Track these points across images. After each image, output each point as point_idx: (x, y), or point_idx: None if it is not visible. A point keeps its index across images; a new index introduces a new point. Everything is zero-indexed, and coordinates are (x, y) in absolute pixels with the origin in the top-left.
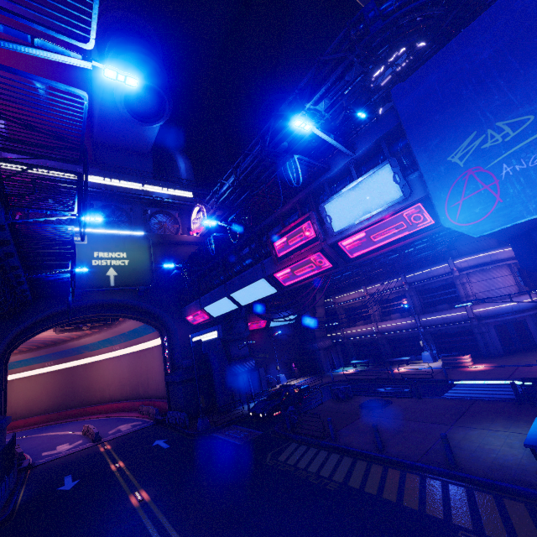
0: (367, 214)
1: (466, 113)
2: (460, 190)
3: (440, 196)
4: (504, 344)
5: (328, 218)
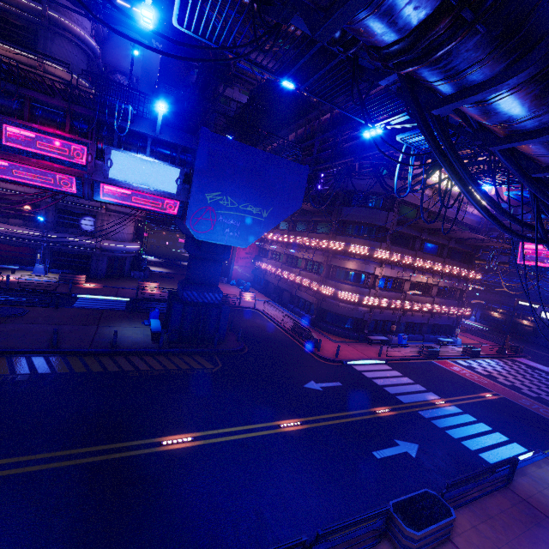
0: (147, 186)
1: (223, 181)
2: (202, 213)
3: (193, 209)
4: (108, 271)
5: (110, 162)
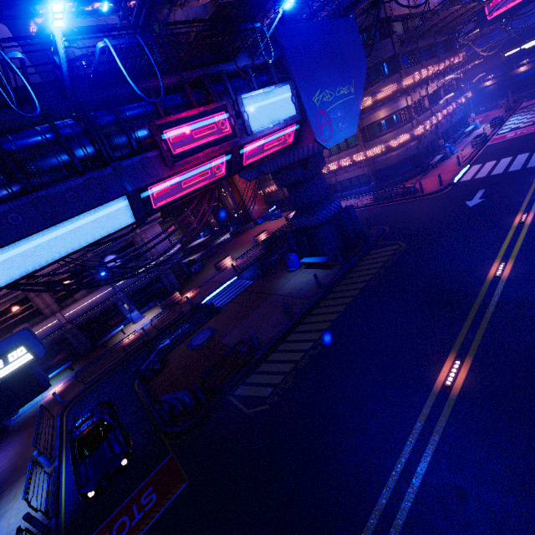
0: (278, 121)
1: (315, 76)
2: (320, 121)
3: (313, 121)
4: (178, 280)
5: (246, 115)
